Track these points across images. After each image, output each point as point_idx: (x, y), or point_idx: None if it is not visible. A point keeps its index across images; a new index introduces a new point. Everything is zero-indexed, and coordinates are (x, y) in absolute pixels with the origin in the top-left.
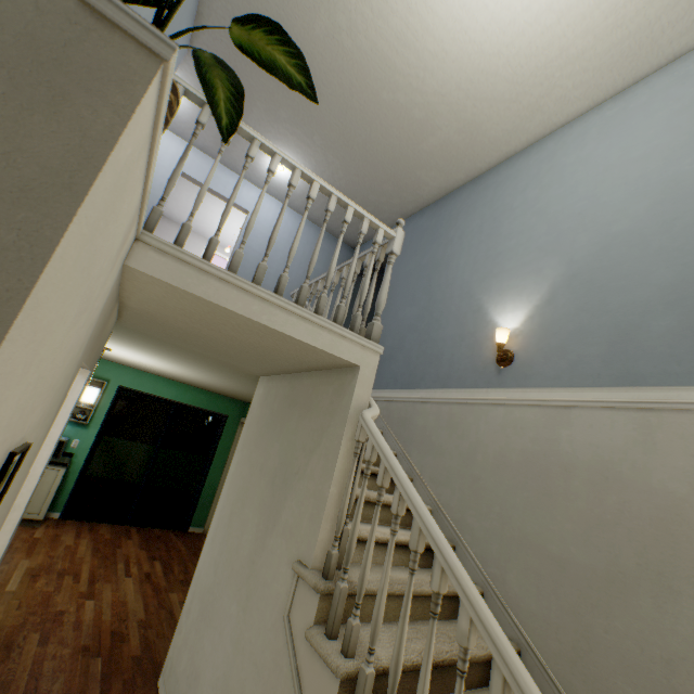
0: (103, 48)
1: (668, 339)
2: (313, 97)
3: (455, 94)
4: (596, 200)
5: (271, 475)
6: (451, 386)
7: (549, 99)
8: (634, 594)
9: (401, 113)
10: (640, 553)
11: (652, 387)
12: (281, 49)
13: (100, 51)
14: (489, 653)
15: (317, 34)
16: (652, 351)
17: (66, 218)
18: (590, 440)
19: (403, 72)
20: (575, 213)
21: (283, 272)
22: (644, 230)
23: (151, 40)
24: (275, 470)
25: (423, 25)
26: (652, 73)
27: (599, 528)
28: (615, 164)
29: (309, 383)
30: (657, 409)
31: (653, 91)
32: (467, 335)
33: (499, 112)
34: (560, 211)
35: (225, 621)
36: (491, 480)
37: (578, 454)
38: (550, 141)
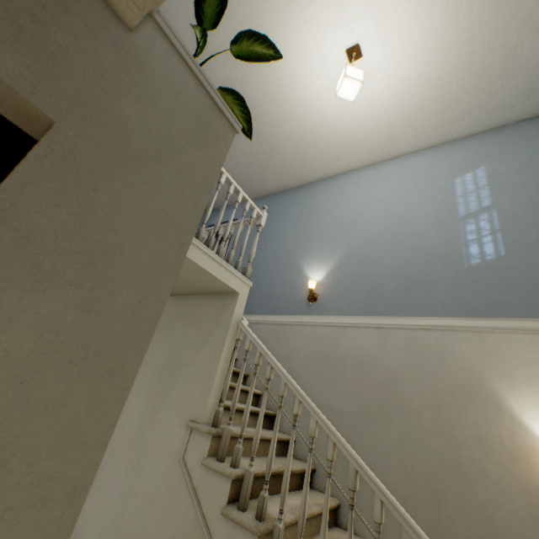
0: (219, 124)
1: (392, 293)
2: (250, 136)
3: (297, 138)
4: (363, 216)
5: (159, 368)
6: (279, 313)
7: (344, 156)
8: (374, 423)
9: (263, 137)
10: (377, 401)
11: (385, 317)
12: (239, 108)
13: (218, 125)
14: (302, 468)
15: (220, 75)
16: (385, 299)
17: (206, 200)
18: (356, 344)
19: (269, 116)
20: (353, 221)
21: (202, 227)
22: (384, 237)
23: (234, 123)
24: (163, 364)
25: (286, 96)
26: (390, 159)
27: (359, 391)
28: (372, 200)
29: (194, 303)
30: (387, 327)
31: (390, 168)
32: (290, 282)
33: (318, 154)
34: (345, 218)
35: (111, 483)
36: (302, 371)
37: (350, 352)
38: (342, 178)
